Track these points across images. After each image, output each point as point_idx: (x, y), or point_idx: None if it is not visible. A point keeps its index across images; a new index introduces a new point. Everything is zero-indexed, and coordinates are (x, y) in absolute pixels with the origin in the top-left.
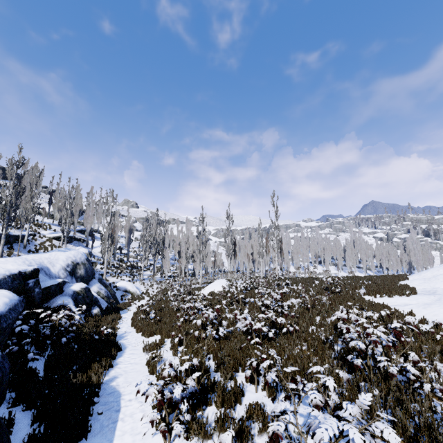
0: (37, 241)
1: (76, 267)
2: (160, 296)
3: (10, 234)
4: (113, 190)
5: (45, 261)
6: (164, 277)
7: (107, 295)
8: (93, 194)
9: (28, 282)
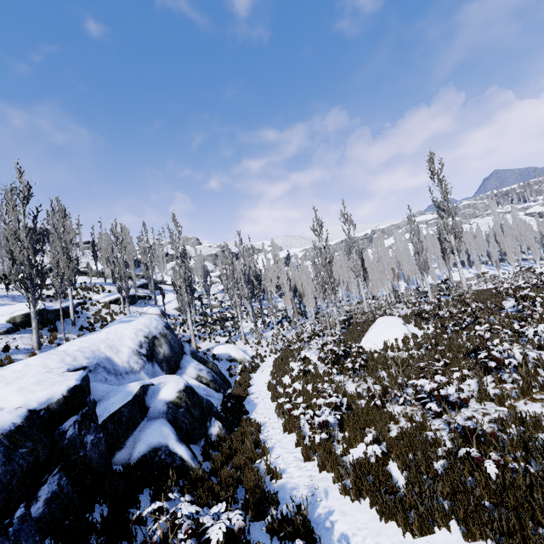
0: (89, 311)
1: (154, 344)
2: (299, 366)
3: (48, 310)
4: (173, 213)
5: (101, 346)
6: (268, 327)
7: (212, 377)
8: (146, 232)
9: (62, 428)
